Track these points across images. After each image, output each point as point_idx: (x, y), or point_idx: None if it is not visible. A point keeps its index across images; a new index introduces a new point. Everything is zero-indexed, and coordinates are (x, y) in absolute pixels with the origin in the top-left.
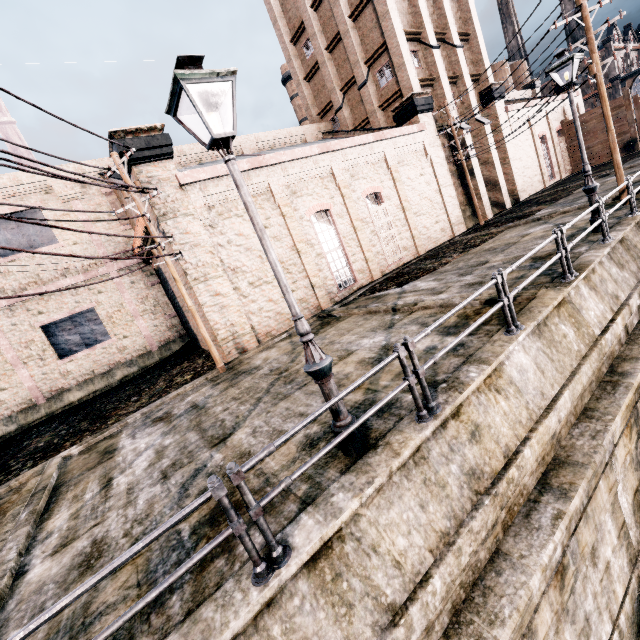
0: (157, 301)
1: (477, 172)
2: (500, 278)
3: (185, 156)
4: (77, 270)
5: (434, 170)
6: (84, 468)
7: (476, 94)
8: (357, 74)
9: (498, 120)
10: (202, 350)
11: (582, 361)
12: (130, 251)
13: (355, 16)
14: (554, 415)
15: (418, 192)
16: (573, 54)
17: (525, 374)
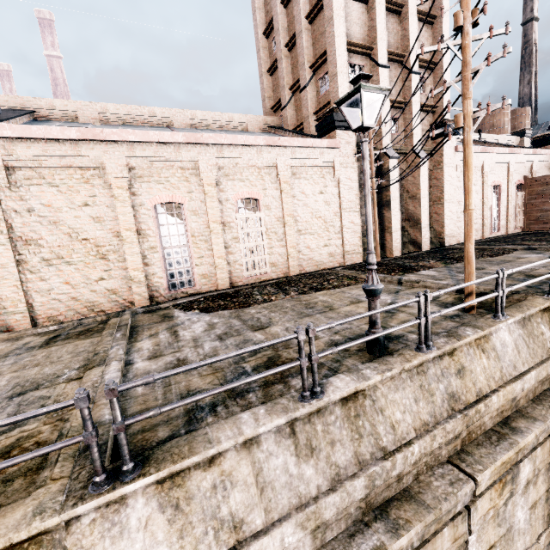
0: None
1: (395, 205)
2: None
3: (108, 114)
4: None
5: (339, 191)
6: None
7: (427, 125)
8: (302, 76)
9: (442, 157)
10: None
11: None
12: None
13: (311, 18)
14: None
15: (311, 209)
16: (360, 82)
17: None
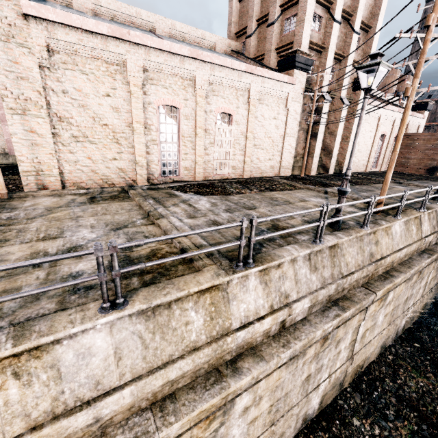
0: None
1: (320, 137)
2: (101, 251)
3: (100, 6)
4: None
5: (287, 119)
6: None
7: (352, 78)
8: (271, 12)
9: (357, 106)
10: None
11: (188, 354)
12: None
13: None
14: (86, 414)
15: (265, 130)
16: (381, 60)
17: (87, 358)
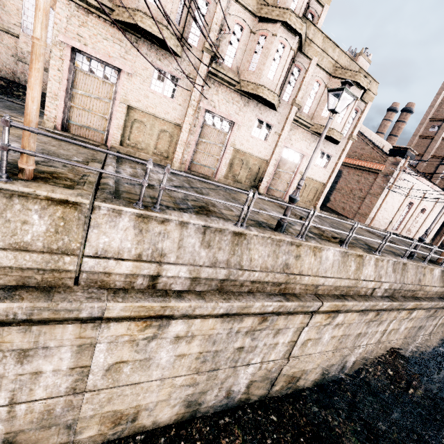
0: None
1: None
2: None
3: (370, 136)
4: None
5: (441, 216)
6: None
7: None
8: None
9: None
10: (329, 207)
11: None
12: None
13: None
14: None
15: (431, 218)
16: None
17: None
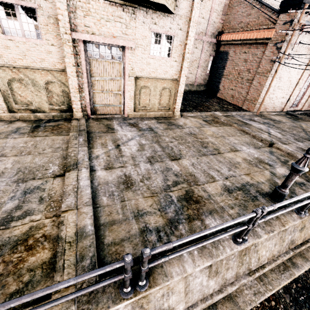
0: (208, 64)
1: None
2: None
3: None
4: (196, 32)
5: None
6: (240, 123)
7: None
8: None
9: None
10: (219, 97)
11: None
12: (215, 34)
13: None
14: None
15: None
16: None
17: None
